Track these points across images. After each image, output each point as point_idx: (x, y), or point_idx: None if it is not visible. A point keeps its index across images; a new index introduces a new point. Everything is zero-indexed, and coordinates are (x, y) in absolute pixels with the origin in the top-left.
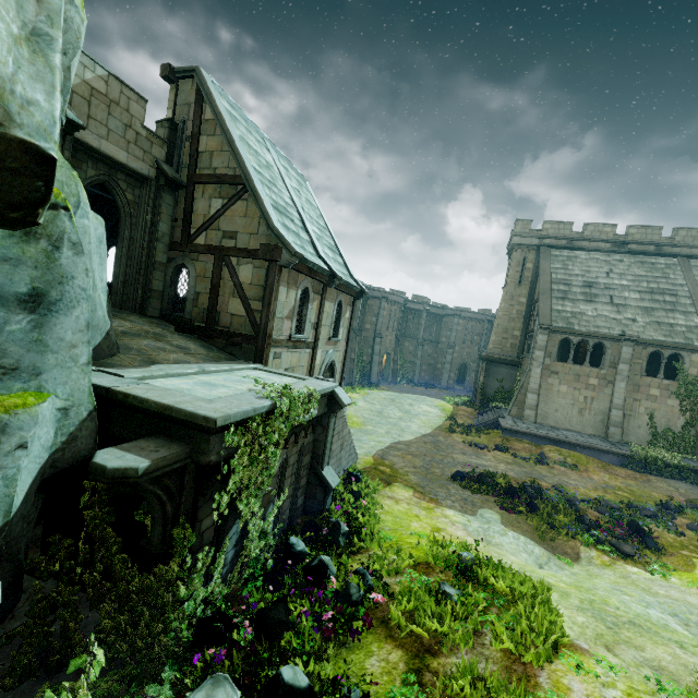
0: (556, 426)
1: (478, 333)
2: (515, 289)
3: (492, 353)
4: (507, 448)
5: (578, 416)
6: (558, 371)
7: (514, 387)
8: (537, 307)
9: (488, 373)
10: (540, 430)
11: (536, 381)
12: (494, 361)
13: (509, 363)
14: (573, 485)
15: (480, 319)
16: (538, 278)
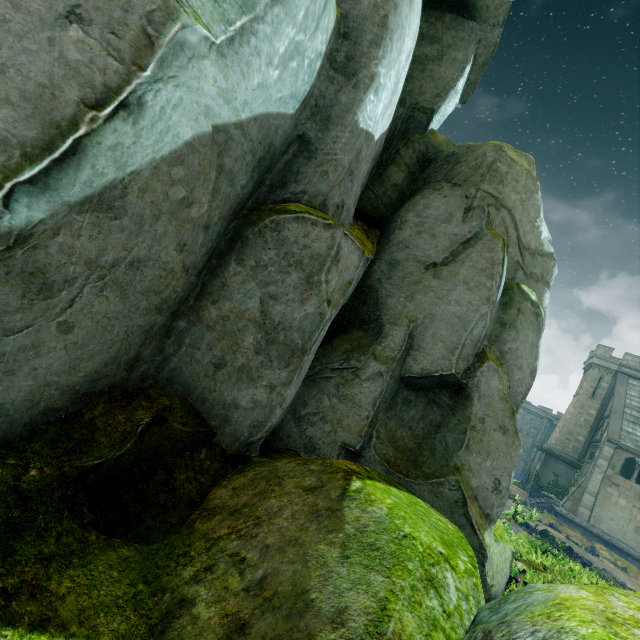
0: (609, 534)
1: (535, 426)
2: (586, 400)
3: (553, 448)
4: (561, 529)
5: (633, 532)
6: (619, 484)
7: (569, 485)
8: (606, 422)
9: (545, 464)
10: (593, 528)
11: (595, 485)
12: (554, 455)
13: (568, 462)
14: (621, 579)
15: (540, 414)
16: (611, 398)
